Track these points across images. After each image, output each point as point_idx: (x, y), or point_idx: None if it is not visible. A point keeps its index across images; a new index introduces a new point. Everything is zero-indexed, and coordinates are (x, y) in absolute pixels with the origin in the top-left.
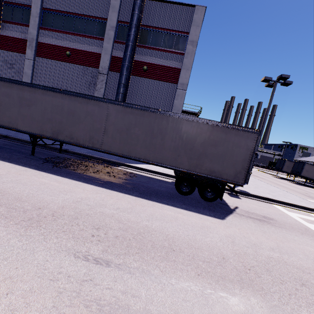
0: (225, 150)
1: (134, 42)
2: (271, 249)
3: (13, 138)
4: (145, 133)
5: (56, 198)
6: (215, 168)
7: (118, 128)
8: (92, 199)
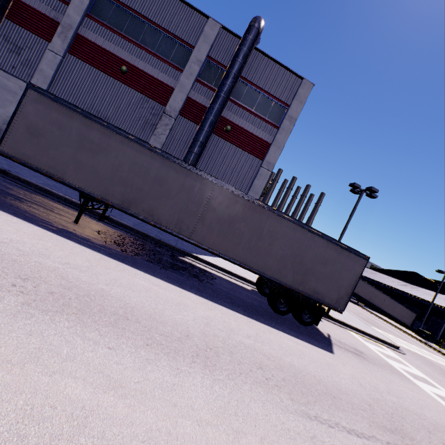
0: (333, 271)
1: (227, 95)
2: (388, 392)
3: (16, 177)
4: (252, 232)
5: (185, 318)
6: (319, 289)
7: (220, 217)
8: (216, 320)
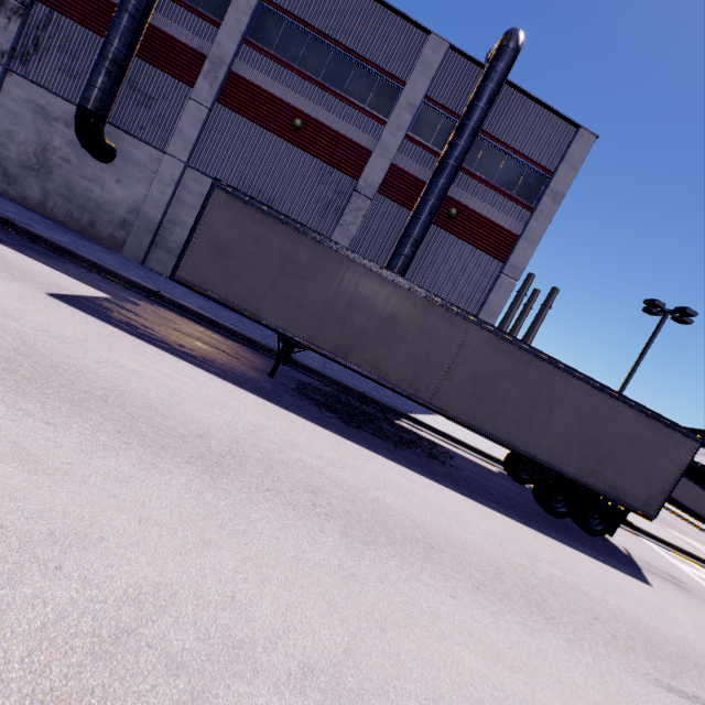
0: (644, 457)
1: (460, 163)
2: None
3: (171, 302)
4: (522, 396)
5: (476, 538)
6: (619, 483)
7: (476, 373)
8: (505, 538)
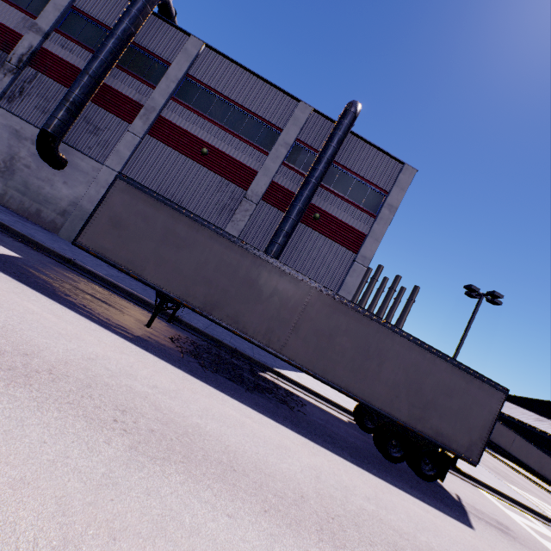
0: (461, 405)
1: (319, 181)
2: None
3: (81, 268)
4: (356, 349)
5: (292, 468)
6: (444, 429)
7: (318, 329)
8: (325, 472)
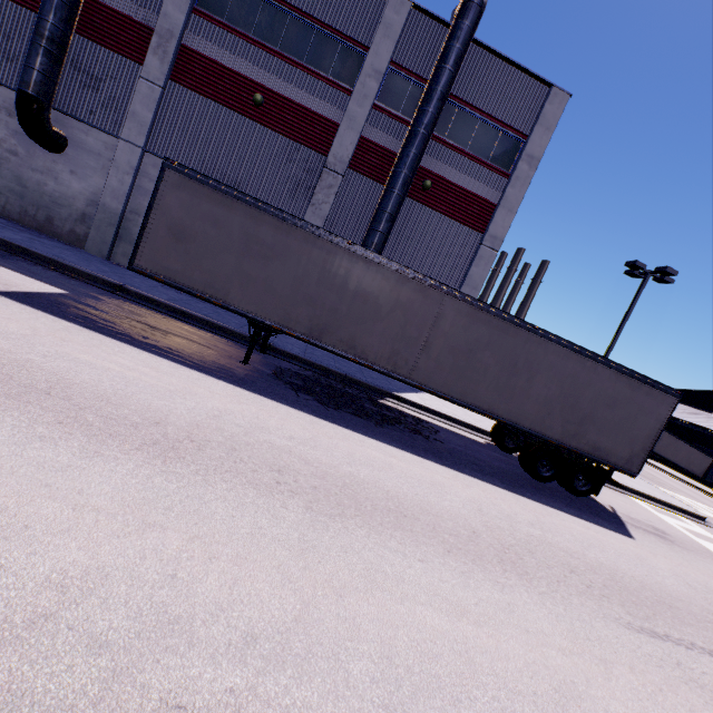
0: (625, 416)
1: (430, 131)
2: None
3: (137, 295)
4: (501, 364)
5: (454, 505)
6: (602, 443)
7: (454, 345)
8: (485, 504)
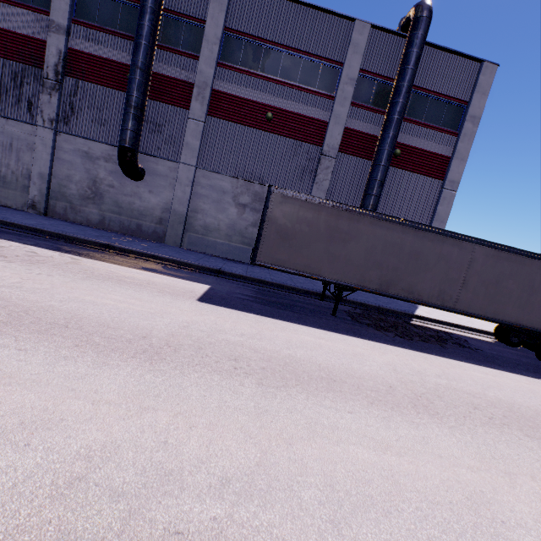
0: None
1: (402, 116)
2: None
3: (230, 274)
4: (521, 288)
5: None
6: None
7: (485, 279)
8: None
